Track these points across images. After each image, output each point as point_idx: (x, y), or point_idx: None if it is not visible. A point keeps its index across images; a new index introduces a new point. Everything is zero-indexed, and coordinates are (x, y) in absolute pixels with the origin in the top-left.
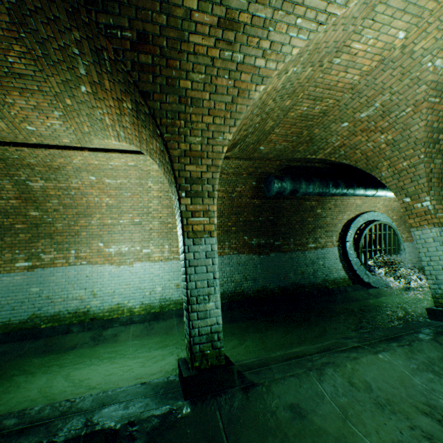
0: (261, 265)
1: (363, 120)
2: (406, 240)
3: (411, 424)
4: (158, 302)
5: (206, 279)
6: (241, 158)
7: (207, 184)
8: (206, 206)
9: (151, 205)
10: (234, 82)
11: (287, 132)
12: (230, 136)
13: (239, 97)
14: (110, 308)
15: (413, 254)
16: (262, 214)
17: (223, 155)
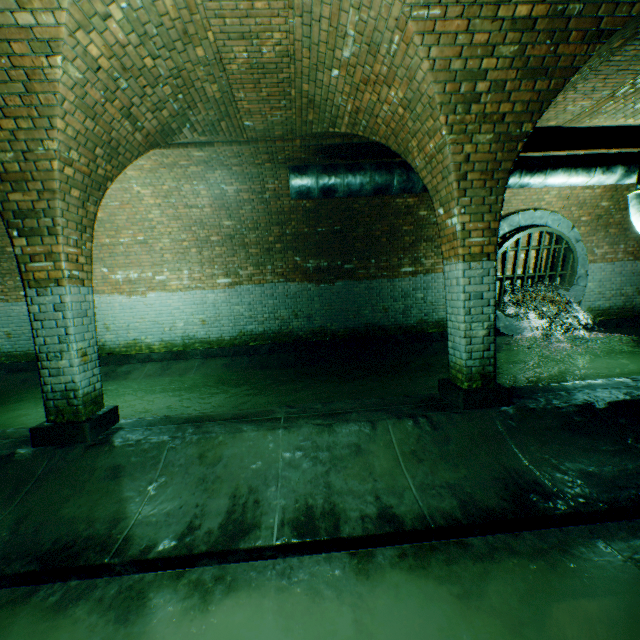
0: (320, 298)
1: (352, 63)
2: (602, 259)
3: (203, 503)
4: (180, 339)
5: (58, 335)
6: (234, 141)
7: (45, 217)
8: (49, 247)
9: (153, 218)
10: (10, 60)
11: (261, 95)
12: (54, 144)
13: (35, 82)
14: (127, 343)
15: (609, 283)
16: (322, 223)
17: (57, 174)
